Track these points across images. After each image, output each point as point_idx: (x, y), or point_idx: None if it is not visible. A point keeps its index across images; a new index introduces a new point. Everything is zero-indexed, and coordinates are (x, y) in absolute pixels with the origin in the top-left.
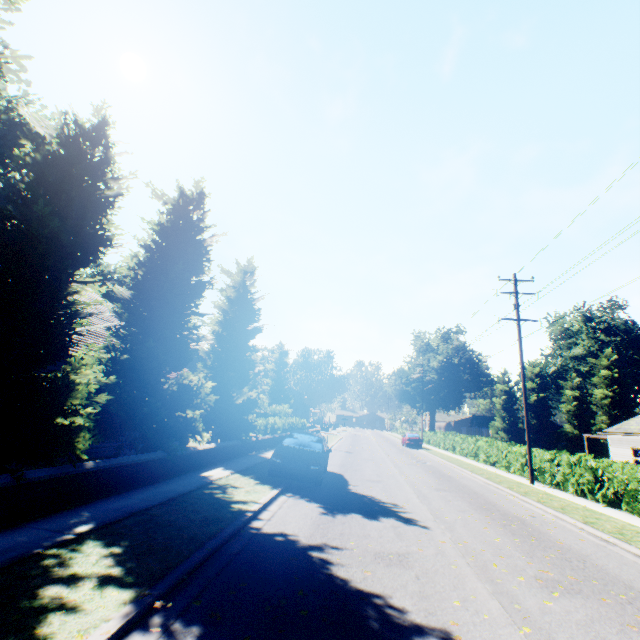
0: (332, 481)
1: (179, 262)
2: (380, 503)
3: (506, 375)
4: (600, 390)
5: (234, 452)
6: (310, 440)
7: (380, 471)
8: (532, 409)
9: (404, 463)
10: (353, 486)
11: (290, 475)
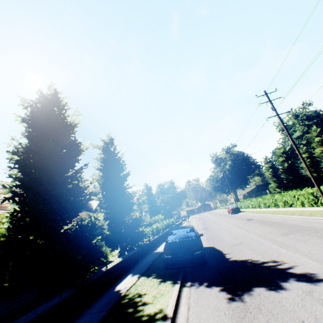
0: (211, 255)
1: (49, 138)
2: (263, 265)
3: (267, 158)
4: (318, 149)
5: (137, 257)
6: (185, 232)
7: (234, 235)
8: (287, 171)
9: (241, 224)
10: (228, 254)
11: (182, 265)
